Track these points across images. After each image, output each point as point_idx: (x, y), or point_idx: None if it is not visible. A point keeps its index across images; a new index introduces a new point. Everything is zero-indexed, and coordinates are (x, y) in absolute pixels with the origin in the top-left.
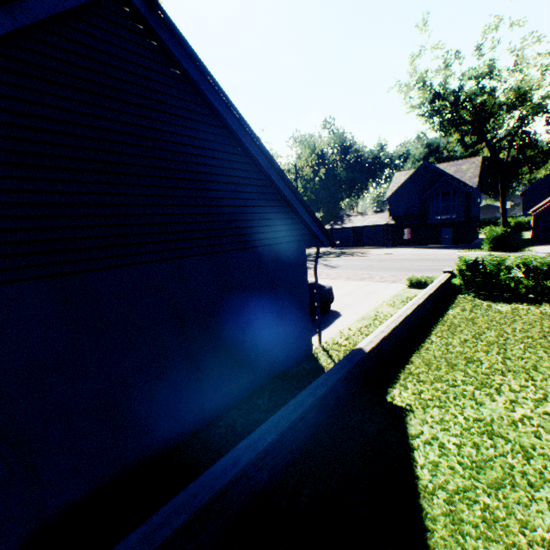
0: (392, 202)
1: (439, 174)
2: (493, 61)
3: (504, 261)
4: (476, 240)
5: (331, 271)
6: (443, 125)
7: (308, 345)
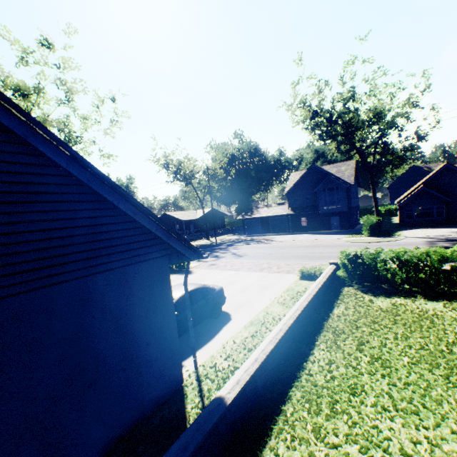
0: (290, 196)
1: (324, 173)
2: (354, 88)
3: (379, 255)
4: (358, 225)
5: (237, 260)
6: (321, 136)
7: (176, 377)
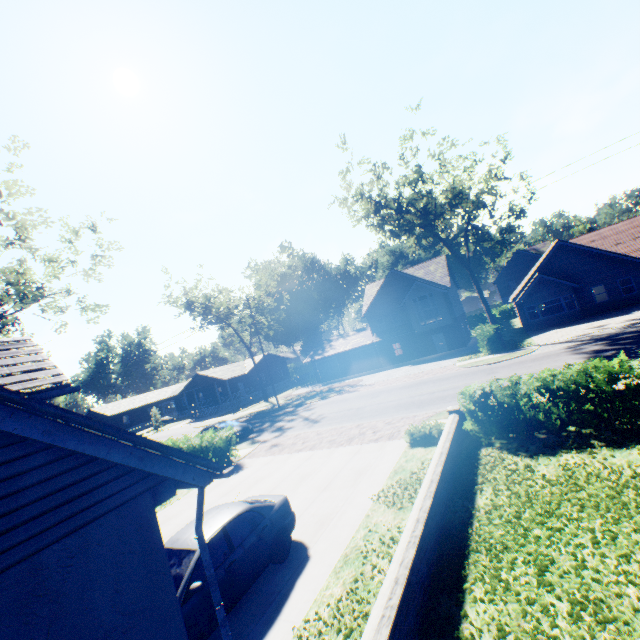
0: (371, 317)
1: (409, 279)
2: (420, 166)
3: (518, 387)
4: (471, 339)
5: (311, 430)
6: (394, 232)
7: None
